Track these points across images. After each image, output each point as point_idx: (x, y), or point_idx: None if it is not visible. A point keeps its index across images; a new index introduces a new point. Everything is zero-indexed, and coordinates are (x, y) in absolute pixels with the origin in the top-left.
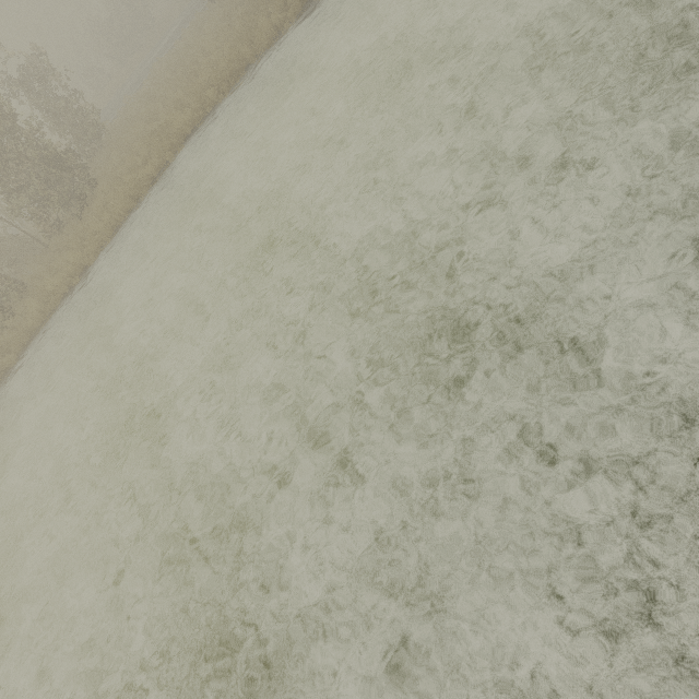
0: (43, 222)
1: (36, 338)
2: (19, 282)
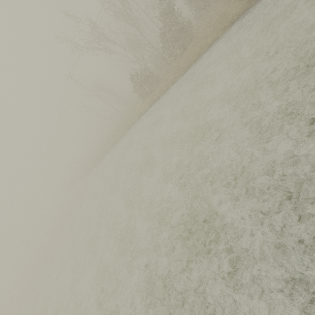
0: (170, 57)
1: (154, 103)
2: (158, 78)
